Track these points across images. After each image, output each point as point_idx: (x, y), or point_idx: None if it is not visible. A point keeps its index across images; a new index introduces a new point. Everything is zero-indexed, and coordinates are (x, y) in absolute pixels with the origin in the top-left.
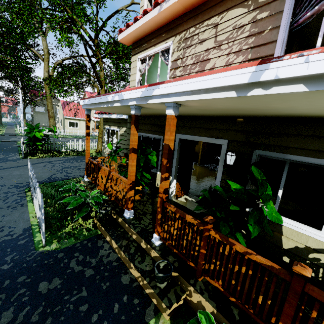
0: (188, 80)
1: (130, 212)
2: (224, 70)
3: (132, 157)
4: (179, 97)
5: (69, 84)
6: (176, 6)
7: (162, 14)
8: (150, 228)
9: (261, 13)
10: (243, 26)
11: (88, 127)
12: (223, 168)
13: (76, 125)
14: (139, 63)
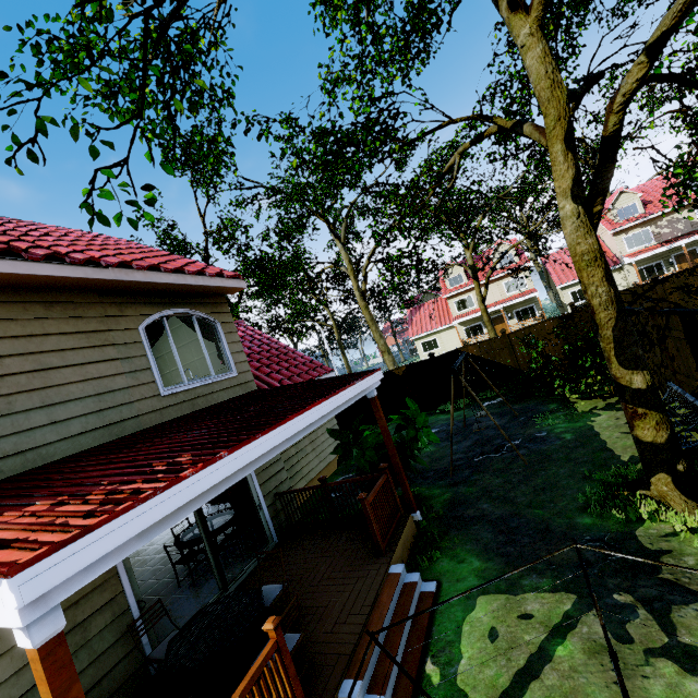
0: None
1: None
2: None
3: None
4: None
5: None
6: None
7: None
8: None
9: None
10: None
11: None
12: None
13: (435, 345)
14: None
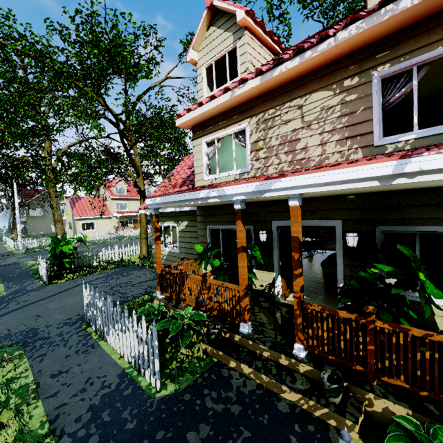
0: (320, 173)
1: (248, 325)
2: (362, 164)
3: (243, 257)
4: (308, 189)
5: (96, 178)
6: (251, 91)
7: (234, 98)
8: (280, 339)
9: (350, 96)
10: (331, 107)
11: (157, 229)
12: (343, 251)
13: (92, 227)
14: (205, 147)
